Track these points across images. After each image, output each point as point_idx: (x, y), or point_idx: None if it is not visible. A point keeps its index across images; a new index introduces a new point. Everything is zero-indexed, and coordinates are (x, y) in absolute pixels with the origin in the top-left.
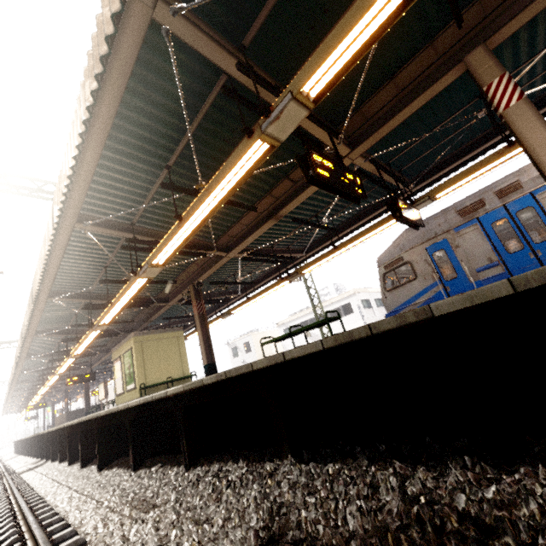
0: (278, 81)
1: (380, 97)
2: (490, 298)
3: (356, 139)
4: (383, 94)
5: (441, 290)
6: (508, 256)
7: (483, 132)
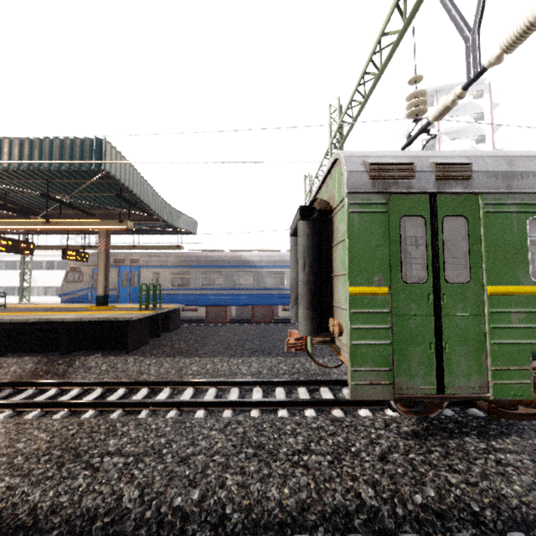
0: (0, 189)
1: (66, 211)
2: (5, 322)
3: (53, 216)
4: (68, 211)
5: (90, 292)
6: (122, 288)
7: (146, 226)
